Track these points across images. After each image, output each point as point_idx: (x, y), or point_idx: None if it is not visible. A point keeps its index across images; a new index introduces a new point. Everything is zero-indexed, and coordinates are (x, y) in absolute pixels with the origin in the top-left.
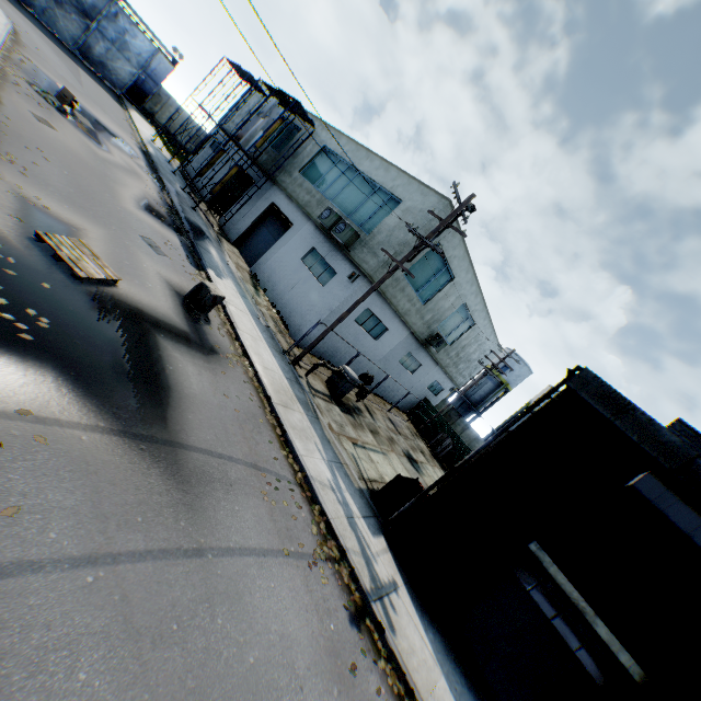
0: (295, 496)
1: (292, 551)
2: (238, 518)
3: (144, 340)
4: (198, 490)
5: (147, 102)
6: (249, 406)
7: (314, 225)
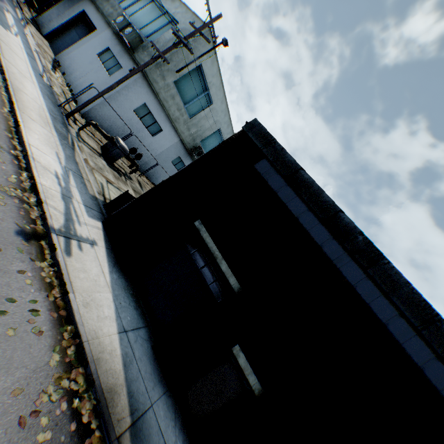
0: (1, 155)
1: None
2: None
3: None
4: None
5: None
6: None
7: (113, 32)
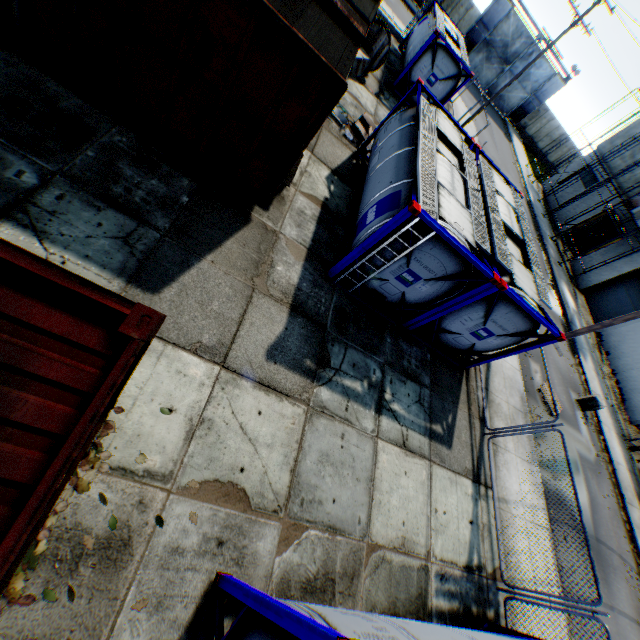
0: (637, 583)
1: (639, 622)
2: (618, 592)
3: (572, 455)
4: (605, 569)
5: (523, 118)
6: (611, 502)
7: None
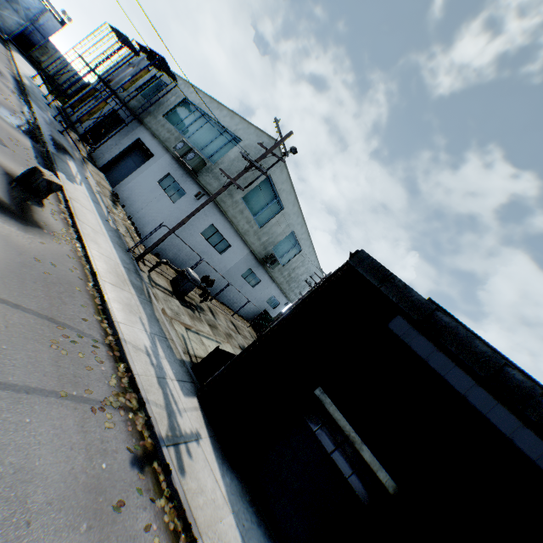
0: (98, 352)
1: (74, 395)
2: (2, 355)
3: None
4: None
5: (34, 51)
6: (67, 275)
7: (172, 156)
